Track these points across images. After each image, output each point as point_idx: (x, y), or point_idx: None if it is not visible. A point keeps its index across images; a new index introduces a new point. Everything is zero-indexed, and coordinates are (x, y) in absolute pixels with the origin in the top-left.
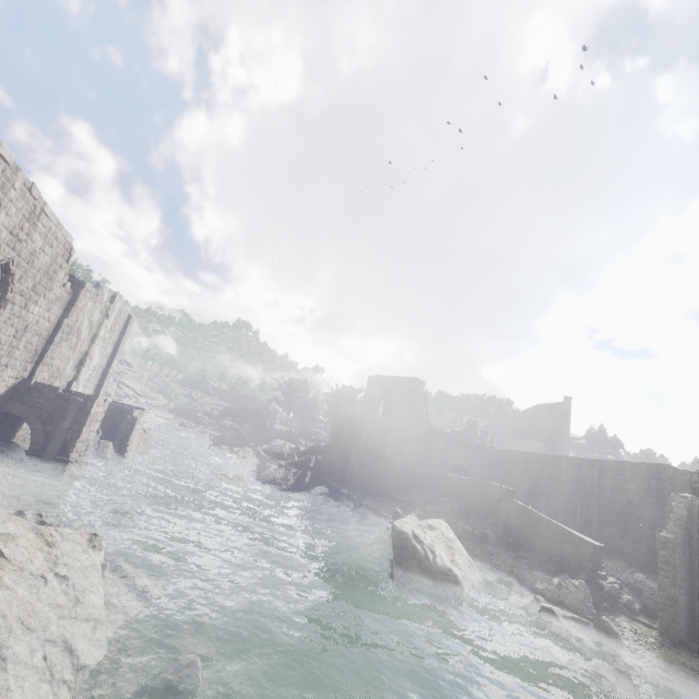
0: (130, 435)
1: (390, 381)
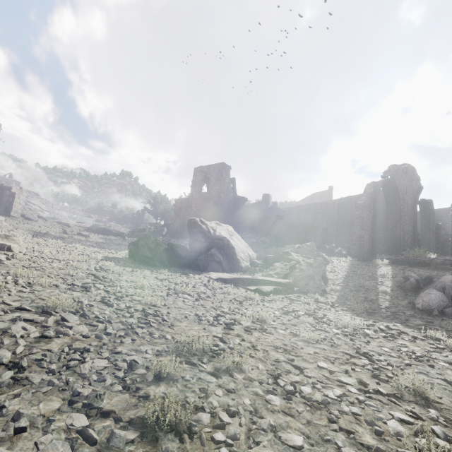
0: (12, 205)
1: (207, 168)
